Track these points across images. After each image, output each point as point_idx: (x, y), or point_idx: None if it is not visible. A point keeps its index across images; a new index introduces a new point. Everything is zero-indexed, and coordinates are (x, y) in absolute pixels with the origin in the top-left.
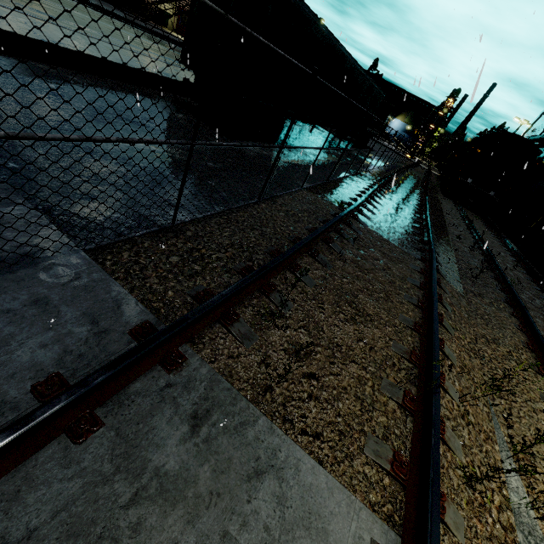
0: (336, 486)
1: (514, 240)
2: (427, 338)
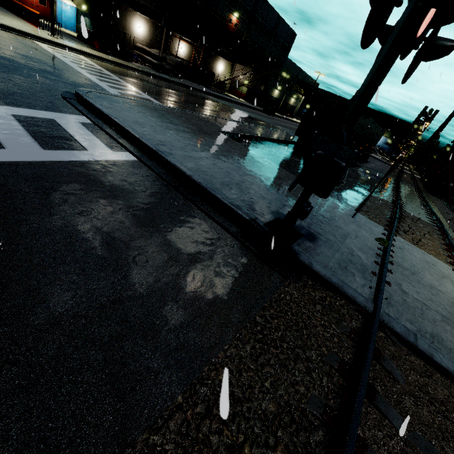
0: (439, 260)
1: None
2: (450, 247)
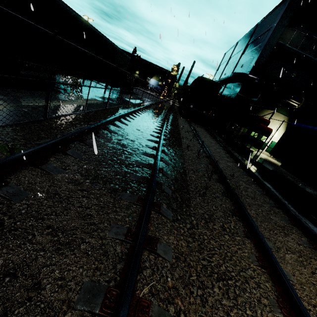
0: None
1: (221, 137)
2: None
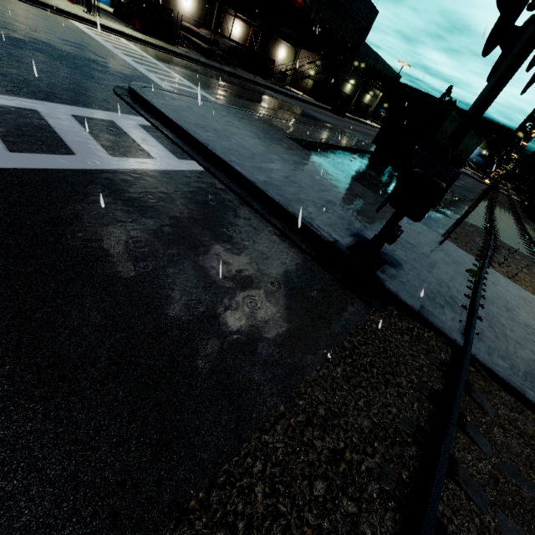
0: None
1: None
2: None
